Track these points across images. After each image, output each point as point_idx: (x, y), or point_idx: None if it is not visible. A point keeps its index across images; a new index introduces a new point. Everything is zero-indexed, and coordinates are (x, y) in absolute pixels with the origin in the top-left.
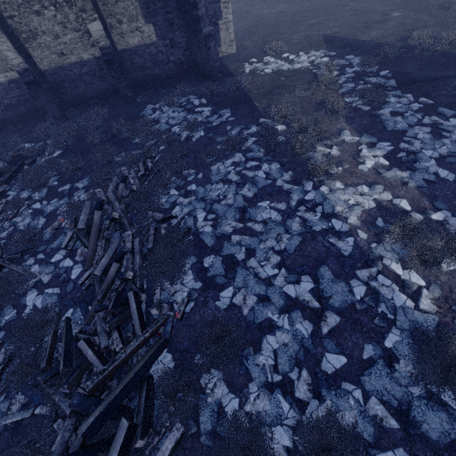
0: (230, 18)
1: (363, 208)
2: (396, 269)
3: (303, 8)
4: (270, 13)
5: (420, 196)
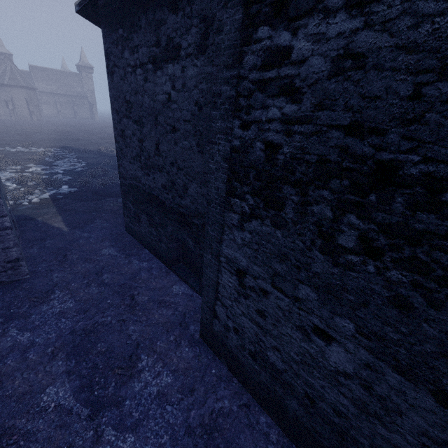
0: None
1: (12, 176)
2: (8, 184)
3: (66, 138)
4: (43, 137)
5: (44, 175)
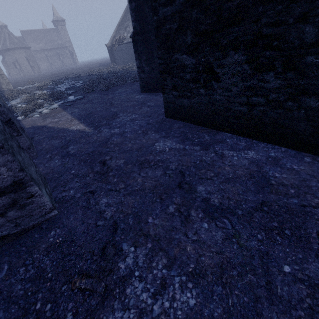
0: (2, 72)
1: (23, 100)
2: (19, 106)
3: (61, 75)
4: (44, 78)
5: None
